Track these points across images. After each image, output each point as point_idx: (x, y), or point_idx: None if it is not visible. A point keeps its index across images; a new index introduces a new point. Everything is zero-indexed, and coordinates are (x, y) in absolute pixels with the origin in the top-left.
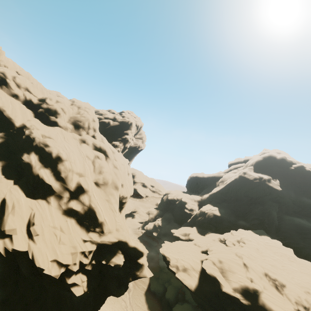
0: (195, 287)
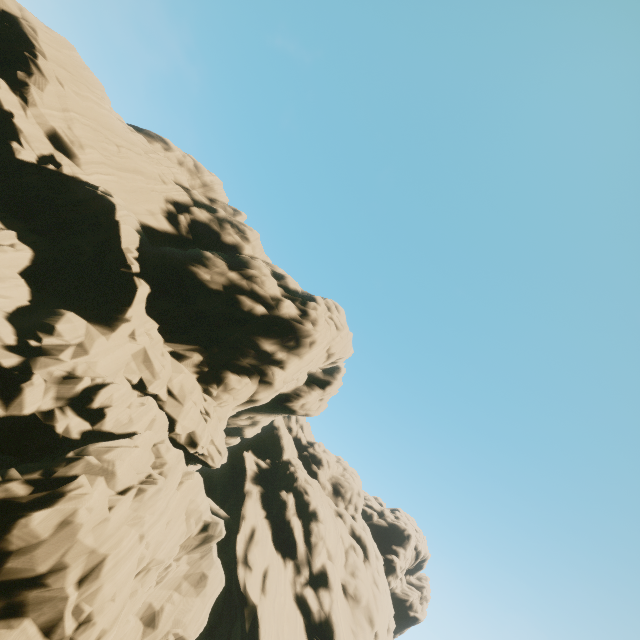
0: None
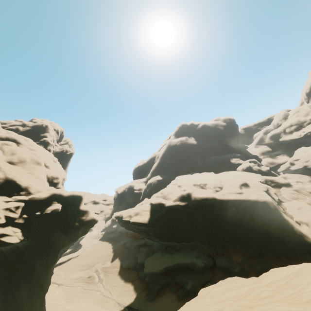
0: (148, 220)
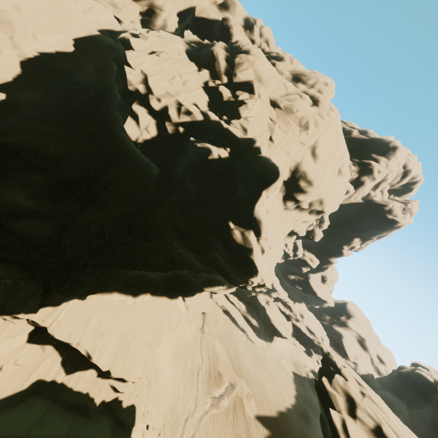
0: None
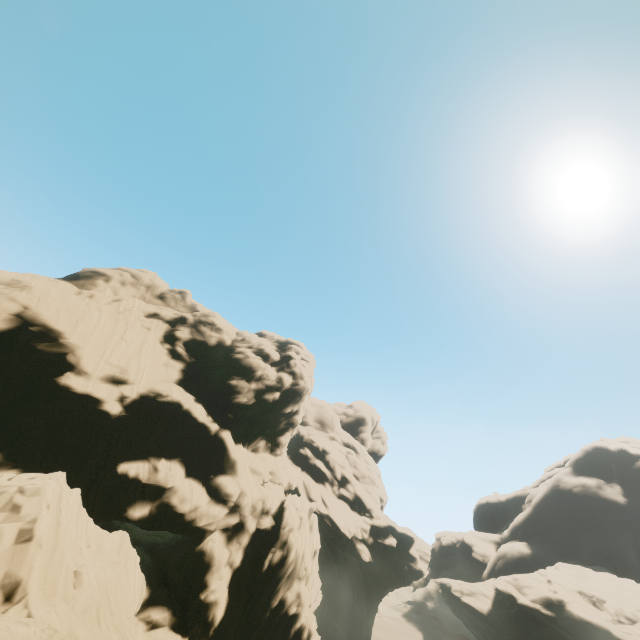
0: (488, 611)
